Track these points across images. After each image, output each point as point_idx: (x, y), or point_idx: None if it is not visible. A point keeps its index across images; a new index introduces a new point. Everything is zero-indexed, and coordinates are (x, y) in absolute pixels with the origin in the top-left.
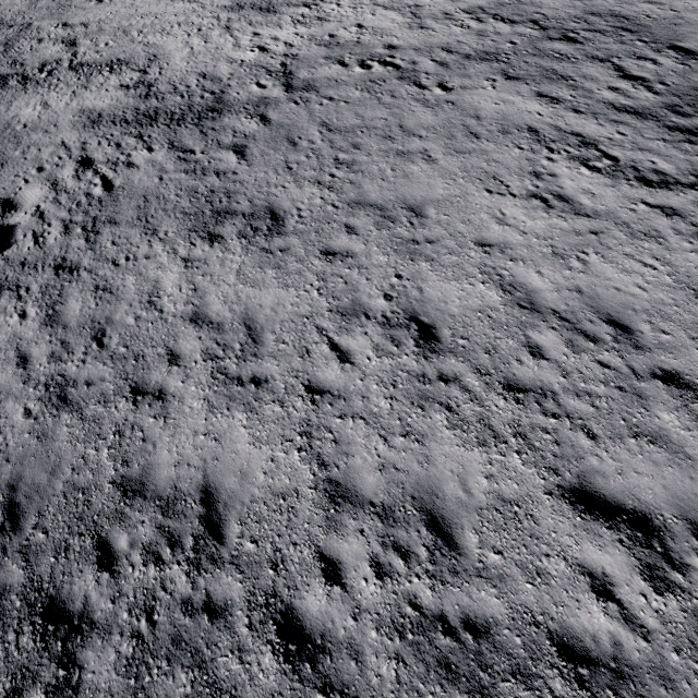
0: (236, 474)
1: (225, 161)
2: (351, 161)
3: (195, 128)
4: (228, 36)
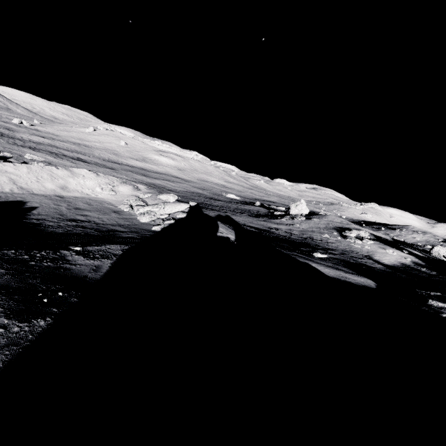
0: None
1: None
2: None
3: None
4: None
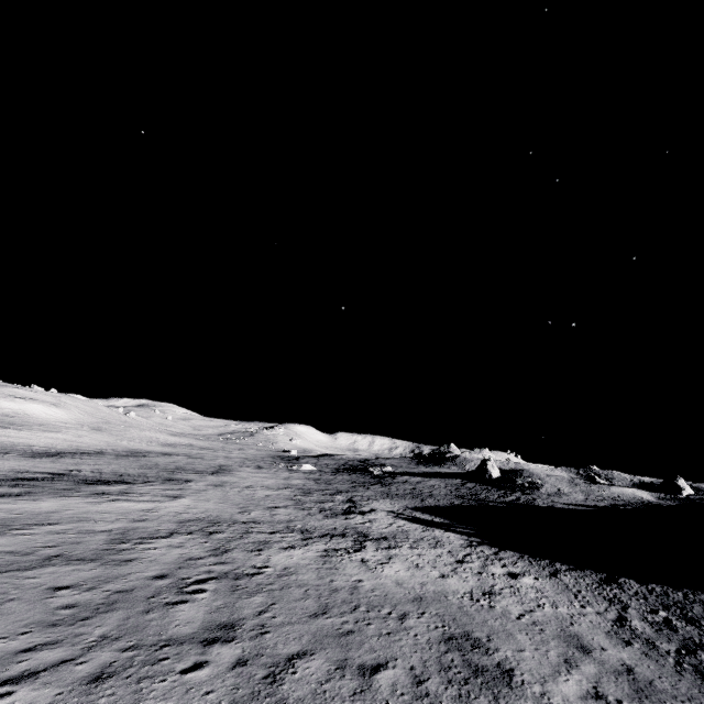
0: (611, 637)
1: (396, 679)
2: (369, 605)
3: None
4: None
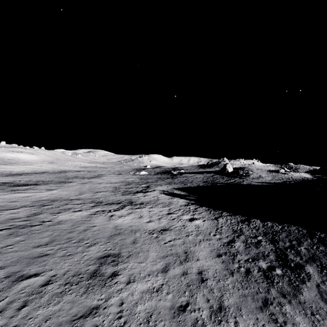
0: (212, 252)
1: (33, 283)
2: (80, 239)
3: None
4: None
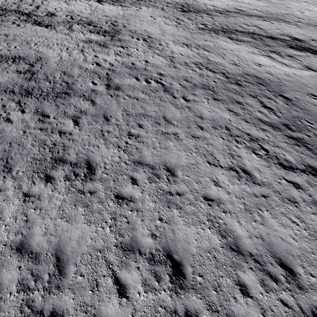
0: None
1: (66, 125)
2: (137, 135)
3: (53, 102)
4: (81, 54)
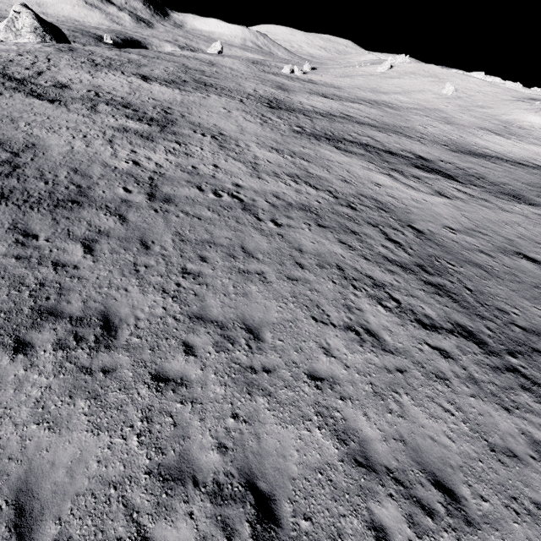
0: None
1: (69, 253)
2: (198, 273)
3: (49, 213)
4: (109, 147)
